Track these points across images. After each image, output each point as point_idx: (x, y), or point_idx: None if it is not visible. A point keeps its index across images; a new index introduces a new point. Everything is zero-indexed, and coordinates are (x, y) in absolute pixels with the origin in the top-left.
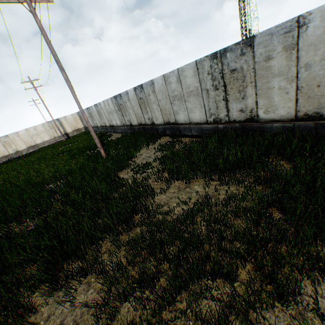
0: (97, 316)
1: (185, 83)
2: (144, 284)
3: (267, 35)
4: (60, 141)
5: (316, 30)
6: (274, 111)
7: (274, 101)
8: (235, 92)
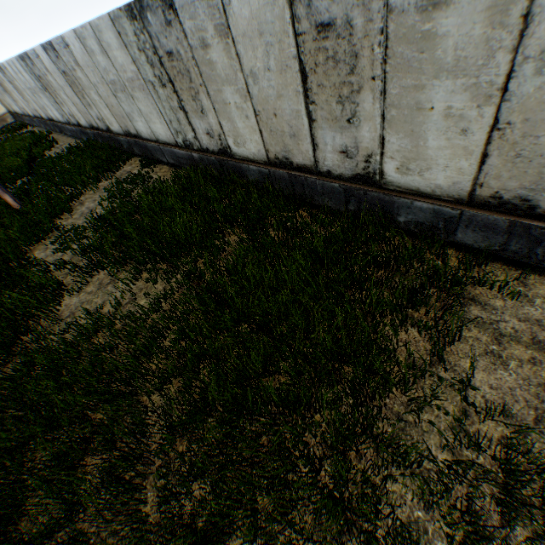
0: None
1: (115, 59)
2: None
3: None
4: None
5: (243, 8)
6: (245, 145)
7: (239, 128)
8: (189, 98)
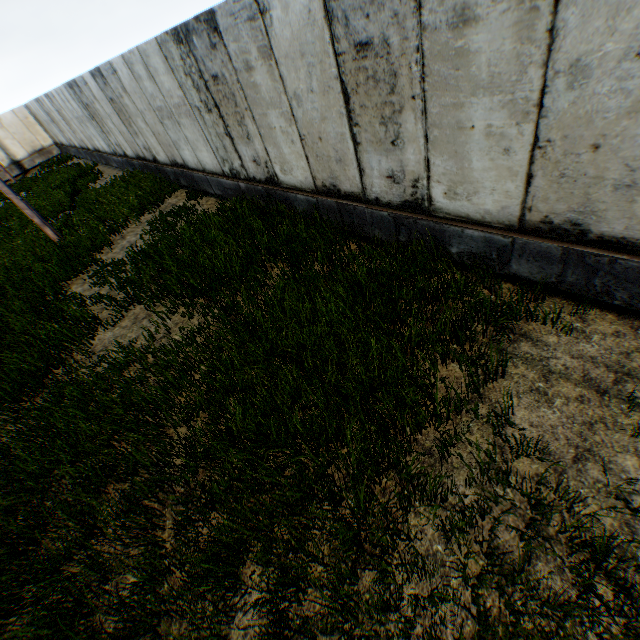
0: None
1: (161, 84)
2: (2, 471)
3: (229, 15)
4: (9, 181)
5: (284, 29)
6: (292, 173)
7: (286, 154)
8: (235, 123)
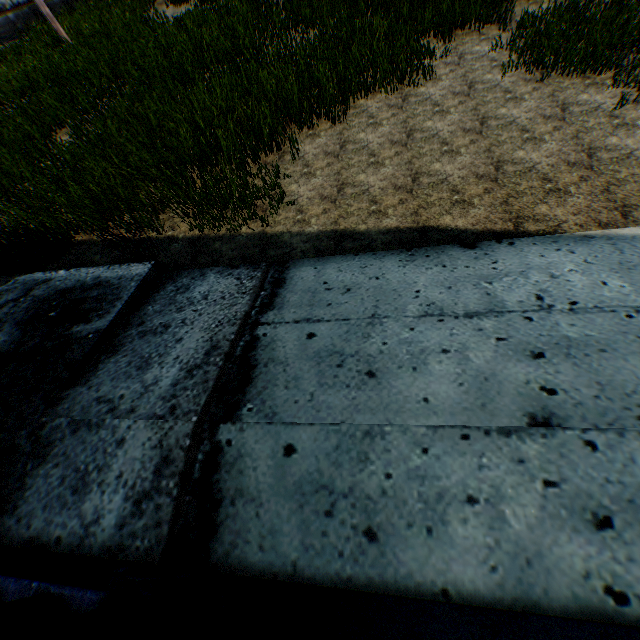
0: (318, 26)
1: None
2: None
3: None
4: None
5: None
6: None
7: None
8: None
